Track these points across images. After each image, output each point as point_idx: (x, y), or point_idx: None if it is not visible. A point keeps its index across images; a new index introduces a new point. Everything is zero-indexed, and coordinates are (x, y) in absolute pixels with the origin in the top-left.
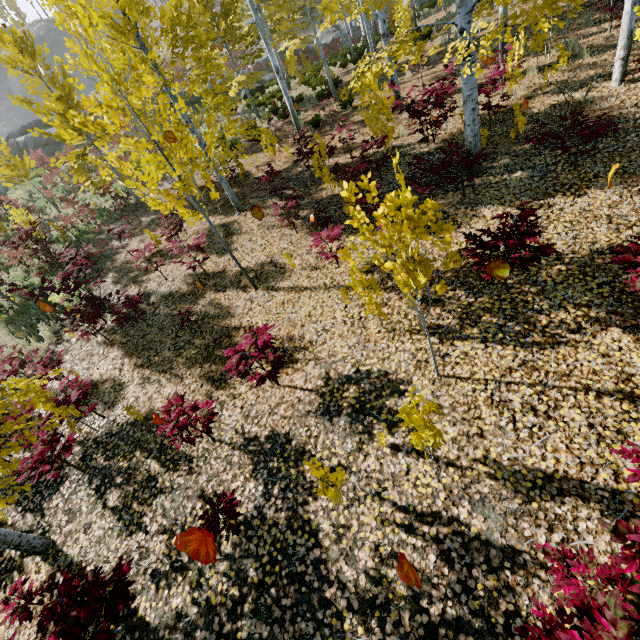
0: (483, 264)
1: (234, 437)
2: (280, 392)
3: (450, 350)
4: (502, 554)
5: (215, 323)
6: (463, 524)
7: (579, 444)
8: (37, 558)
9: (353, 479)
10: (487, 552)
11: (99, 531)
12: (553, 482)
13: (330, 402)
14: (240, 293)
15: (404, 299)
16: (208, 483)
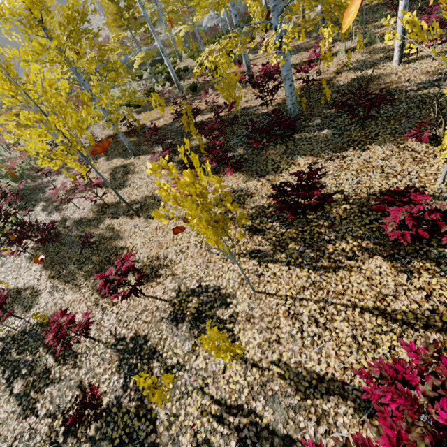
0: (283, 209)
1: (109, 337)
2: (145, 301)
3: (264, 271)
4: (282, 442)
5: (108, 243)
6: (258, 416)
7: (344, 351)
8: None
9: (186, 375)
10: (272, 440)
11: (4, 414)
12: (323, 383)
13: (178, 310)
14: (128, 220)
15: (238, 228)
16: (86, 375)
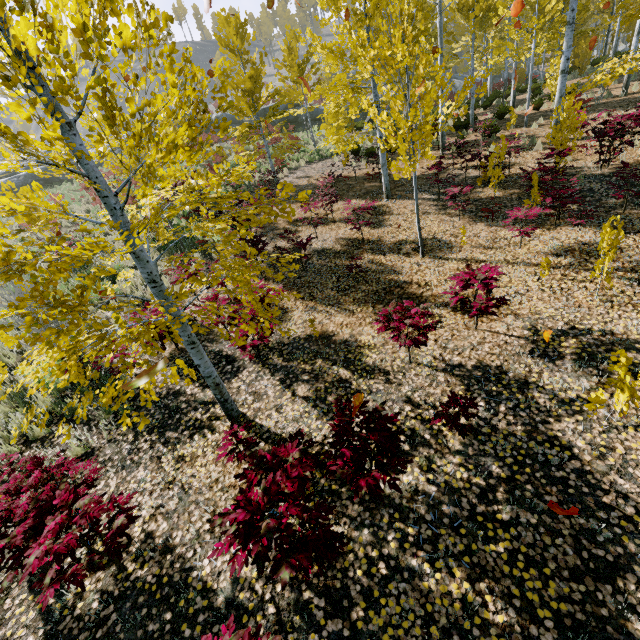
0: None
1: (433, 362)
2: (479, 334)
3: None
4: None
5: (380, 276)
6: None
7: None
8: (228, 422)
9: (602, 410)
10: None
11: (294, 412)
12: None
13: (546, 348)
14: (403, 257)
15: (614, 279)
16: (413, 393)
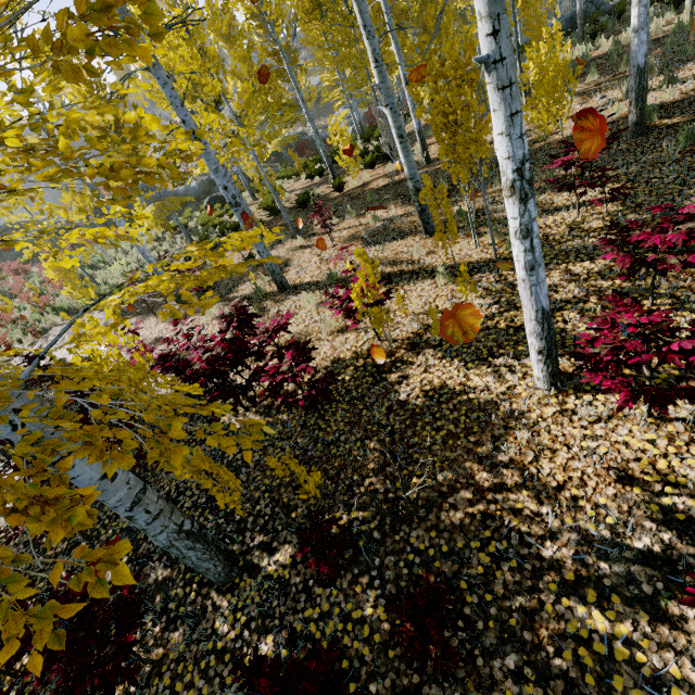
0: None
1: None
2: None
3: None
4: None
5: None
6: None
7: None
8: None
9: None
10: None
11: None
12: None
13: None
14: None
15: None
16: None
